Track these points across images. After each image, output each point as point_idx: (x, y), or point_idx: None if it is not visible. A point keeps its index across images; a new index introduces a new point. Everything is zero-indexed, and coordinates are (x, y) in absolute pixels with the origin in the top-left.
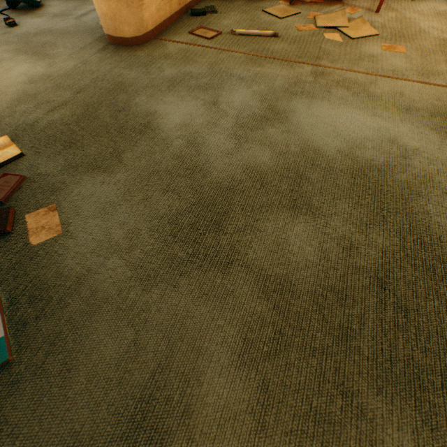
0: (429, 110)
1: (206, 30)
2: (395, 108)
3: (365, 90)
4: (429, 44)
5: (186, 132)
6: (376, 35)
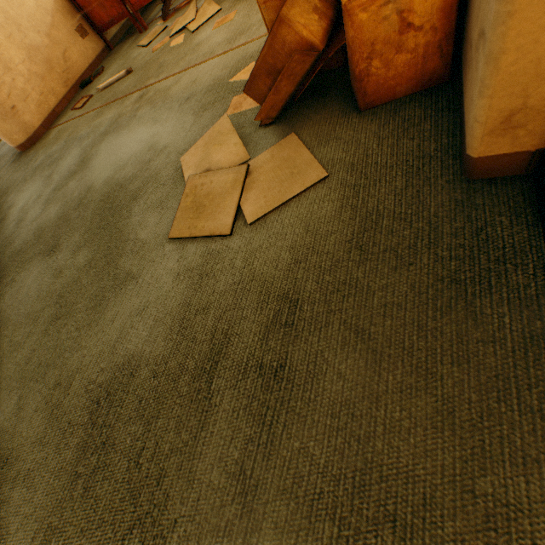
0: (208, 88)
1: (85, 99)
2: (178, 104)
3: (166, 95)
4: None
5: (21, 213)
6: (218, 12)
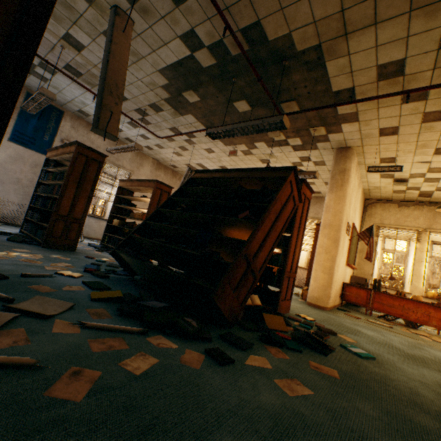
0: None
1: (351, 315)
2: None
3: None
4: None
5: (379, 338)
6: None
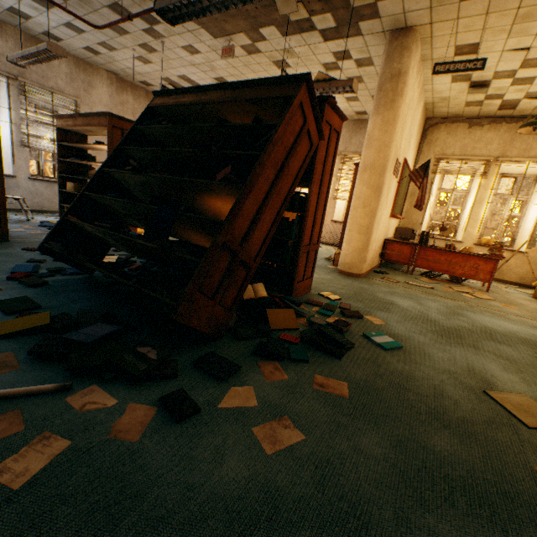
0: None
1: (389, 279)
2: (526, 325)
3: (503, 316)
4: (529, 309)
5: (414, 309)
6: (493, 299)
